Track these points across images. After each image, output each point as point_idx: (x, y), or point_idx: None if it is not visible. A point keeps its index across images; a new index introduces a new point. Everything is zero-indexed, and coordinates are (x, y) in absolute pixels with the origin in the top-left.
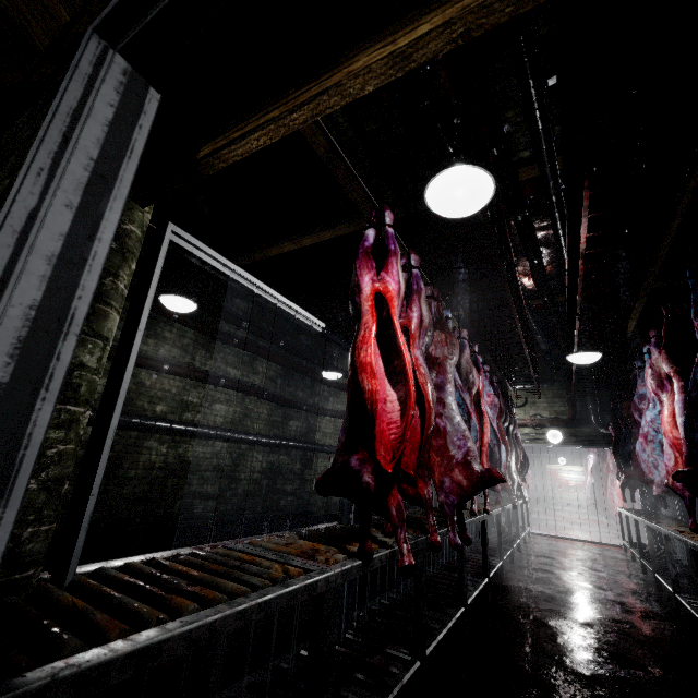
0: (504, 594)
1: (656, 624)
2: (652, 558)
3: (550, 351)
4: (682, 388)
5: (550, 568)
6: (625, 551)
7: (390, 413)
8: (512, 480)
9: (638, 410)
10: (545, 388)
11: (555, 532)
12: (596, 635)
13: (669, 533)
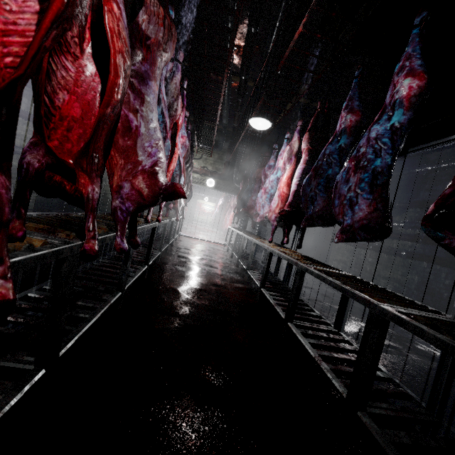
0: (156, 274)
1: (235, 285)
2: (240, 252)
3: (226, 127)
4: (306, 161)
5: (187, 256)
6: (224, 246)
7: (16, 14)
8: (179, 203)
9: (265, 174)
10: (215, 151)
11: (193, 235)
12: (207, 296)
13: (258, 242)
